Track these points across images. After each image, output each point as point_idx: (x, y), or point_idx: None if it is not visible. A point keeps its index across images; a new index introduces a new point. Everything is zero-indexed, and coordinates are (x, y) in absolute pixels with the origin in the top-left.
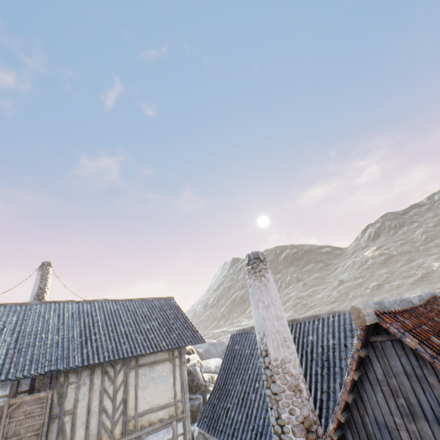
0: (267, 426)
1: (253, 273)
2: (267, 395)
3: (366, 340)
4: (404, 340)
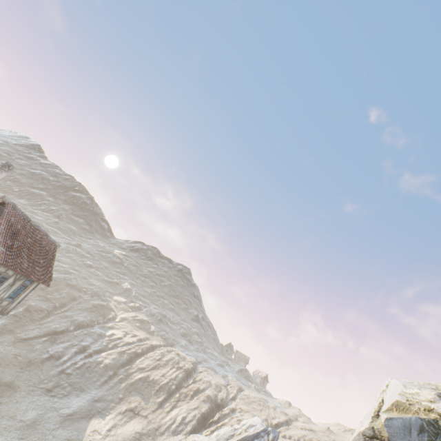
0: None
1: (0, 167)
2: None
3: None
4: (5, 209)
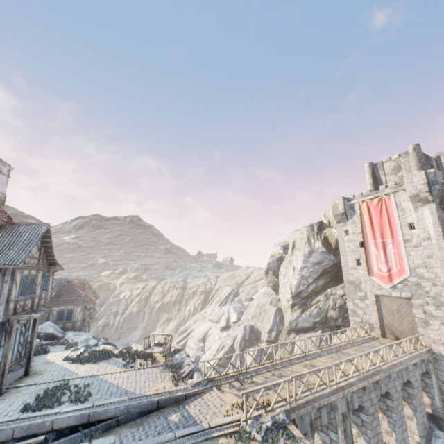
0: None
1: None
2: None
3: (67, 283)
4: (73, 283)
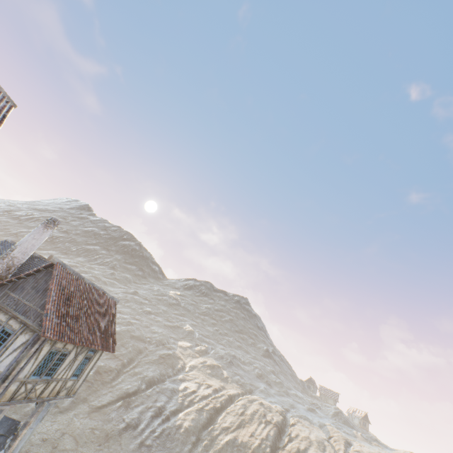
0: None
1: (45, 224)
2: None
3: (48, 268)
4: (54, 271)
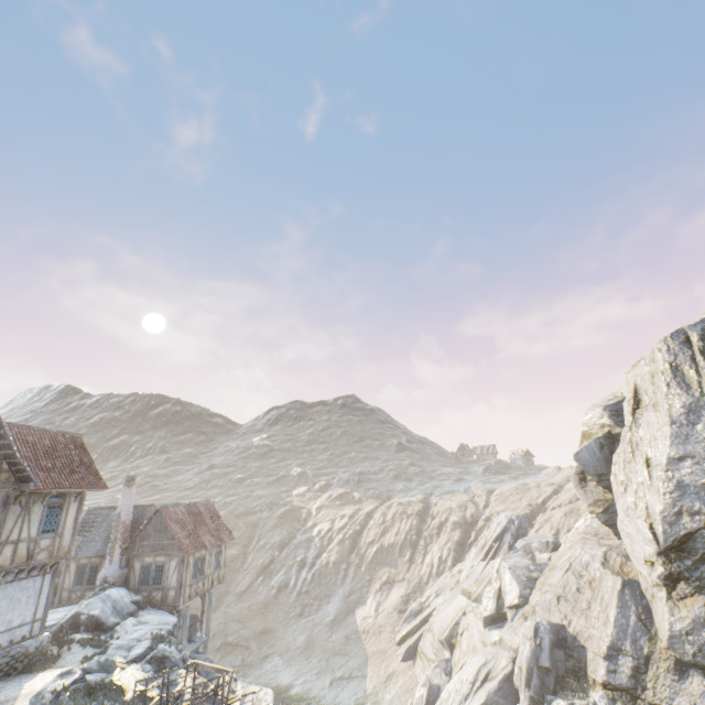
0: (104, 547)
1: (128, 485)
2: (114, 531)
3: (156, 513)
4: (163, 514)
